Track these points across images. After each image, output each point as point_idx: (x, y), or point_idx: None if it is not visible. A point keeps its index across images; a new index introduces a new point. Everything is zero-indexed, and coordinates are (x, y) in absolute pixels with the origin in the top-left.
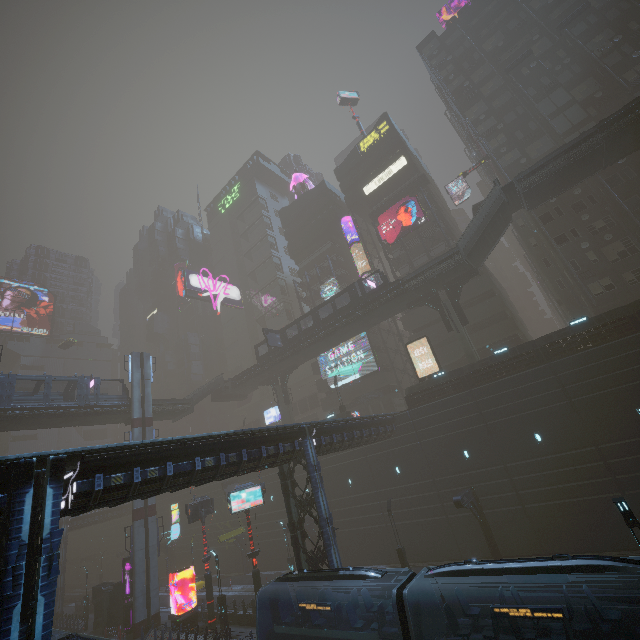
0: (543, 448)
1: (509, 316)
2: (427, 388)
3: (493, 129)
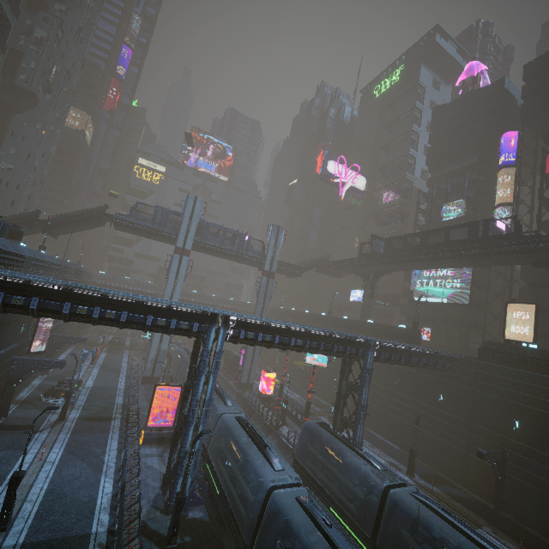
0: None
1: None
2: (507, 352)
3: None
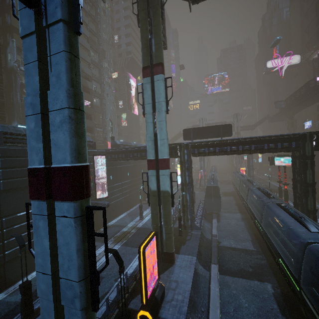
0: None
1: None
2: None
3: None
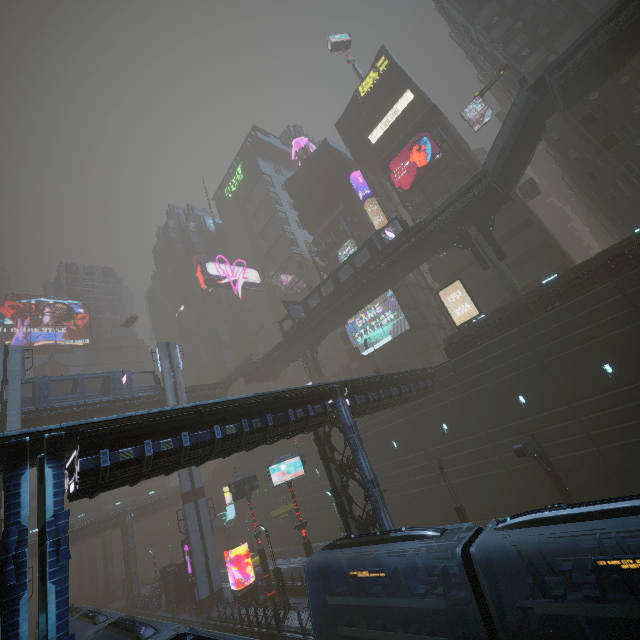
0: (616, 380)
1: (553, 246)
2: (467, 334)
3: (510, 30)
